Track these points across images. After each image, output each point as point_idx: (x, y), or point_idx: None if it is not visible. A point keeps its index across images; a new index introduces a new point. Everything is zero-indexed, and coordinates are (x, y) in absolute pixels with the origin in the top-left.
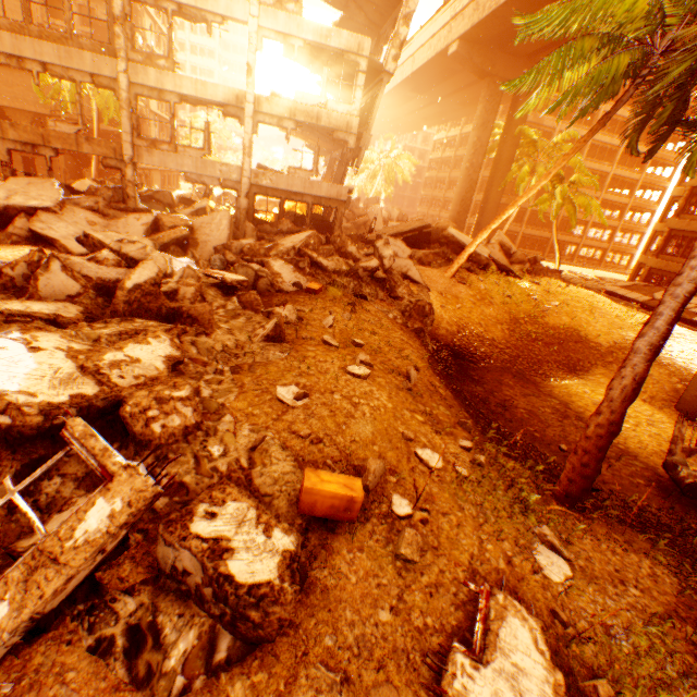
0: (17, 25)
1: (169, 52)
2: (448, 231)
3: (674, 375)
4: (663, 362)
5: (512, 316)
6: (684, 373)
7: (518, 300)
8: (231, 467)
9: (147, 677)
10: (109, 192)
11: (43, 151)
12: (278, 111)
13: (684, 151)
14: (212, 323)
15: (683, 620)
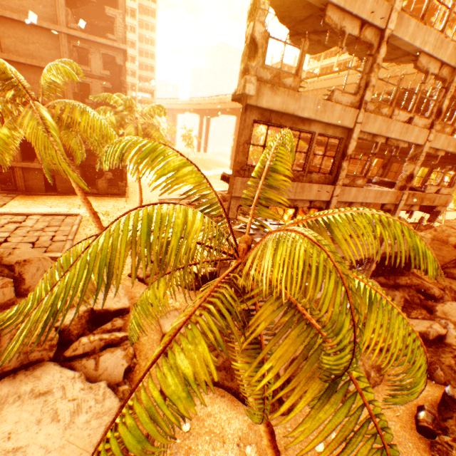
0: (269, 171)
1: (365, 173)
2: None
3: None
4: None
5: None
6: None
7: None
8: None
9: None
10: None
11: None
12: (414, 201)
13: (454, 135)
14: None
15: None
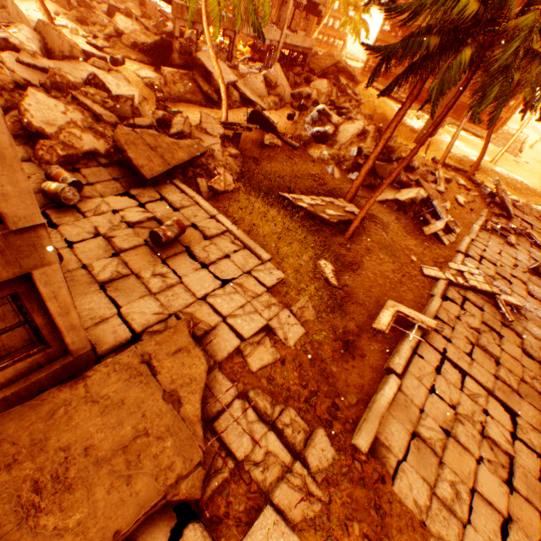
0: None
1: None
2: (344, 65)
3: (411, 130)
4: (407, 125)
5: (371, 112)
6: (412, 129)
7: (369, 103)
8: (426, 170)
9: (445, 189)
10: (224, 55)
11: (197, 27)
12: None
13: None
14: (391, 142)
15: (461, 177)
